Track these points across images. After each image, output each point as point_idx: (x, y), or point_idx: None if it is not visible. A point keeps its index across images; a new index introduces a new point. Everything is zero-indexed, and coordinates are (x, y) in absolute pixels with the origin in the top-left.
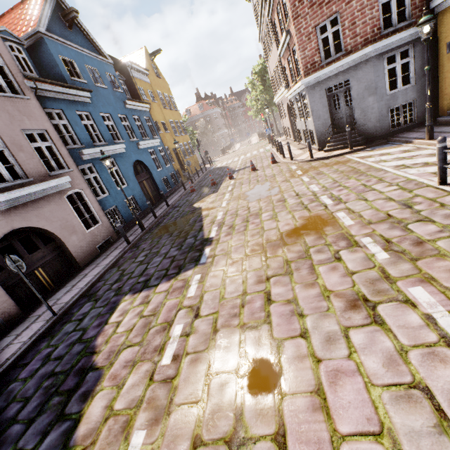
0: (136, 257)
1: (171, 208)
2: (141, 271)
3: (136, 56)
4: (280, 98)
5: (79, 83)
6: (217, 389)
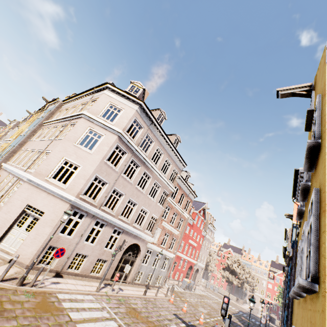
0: None
1: None
2: None
3: None
4: (123, 228)
5: None
6: None
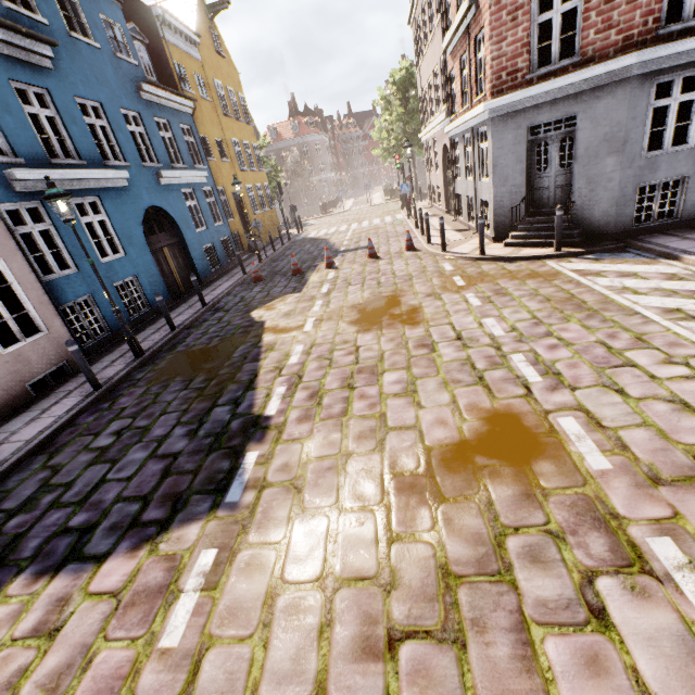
0: (97, 434)
1: (210, 310)
2: (89, 485)
3: (179, 4)
4: (433, 134)
5: (26, 19)
6: None
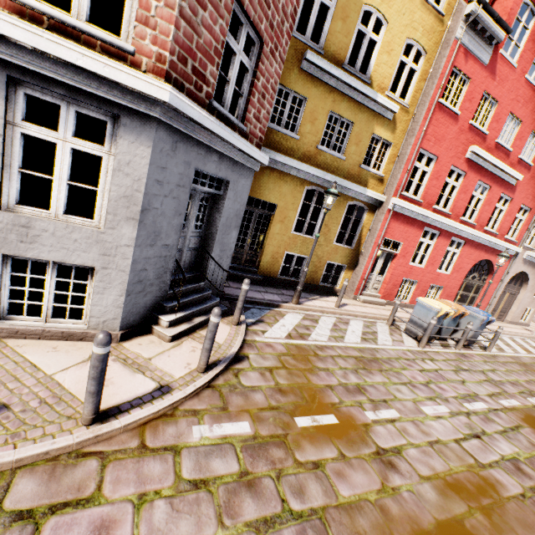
0: None
1: None
2: None
3: None
4: None
5: None
6: None
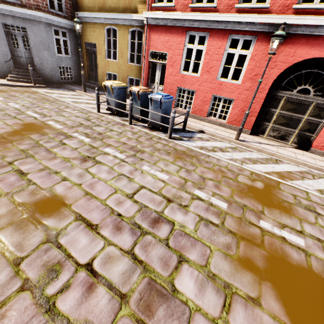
0: None
1: None
2: None
3: None
4: None
5: None
6: (13, 232)
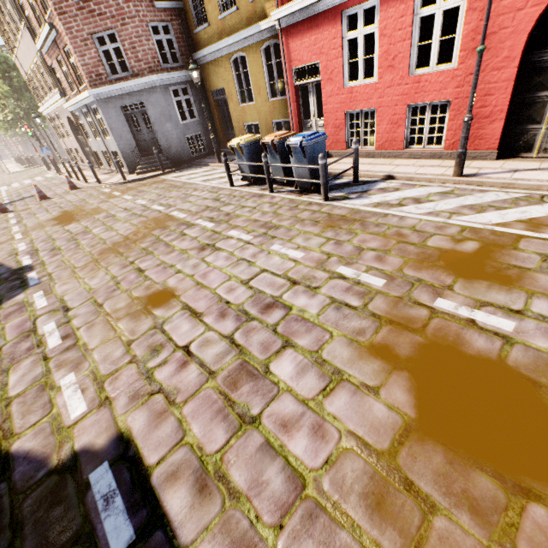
0: None
1: None
2: None
3: None
4: (54, 109)
5: None
6: (128, 321)
